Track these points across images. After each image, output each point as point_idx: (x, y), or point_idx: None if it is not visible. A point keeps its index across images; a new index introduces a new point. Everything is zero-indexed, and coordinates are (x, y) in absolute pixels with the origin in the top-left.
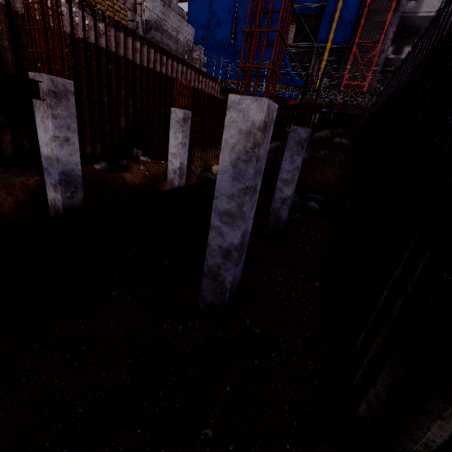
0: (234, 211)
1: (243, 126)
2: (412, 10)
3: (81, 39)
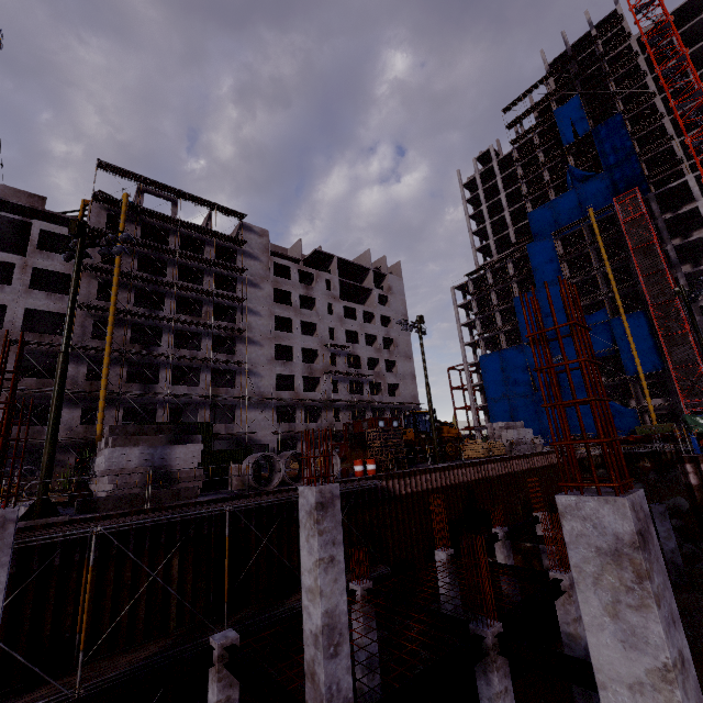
0: None
1: None
2: None
3: (501, 474)
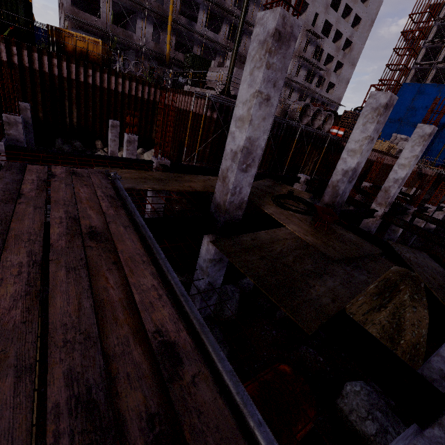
0: None
1: None
2: None
3: (388, 164)
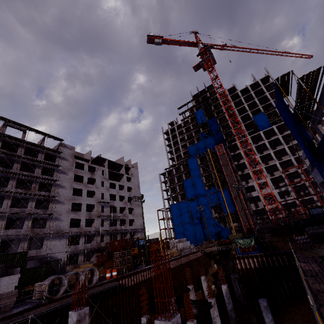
0: (228, 302)
1: (224, 289)
2: (250, 195)
3: (176, 266)
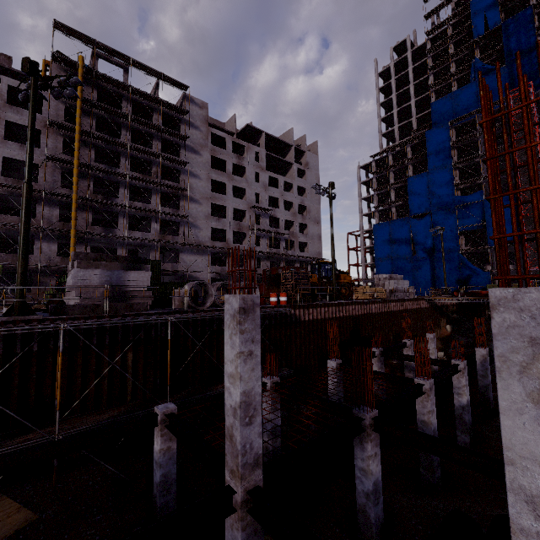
0: (484, 374)
1: (481, 354)
2: None
3: (381, 312)
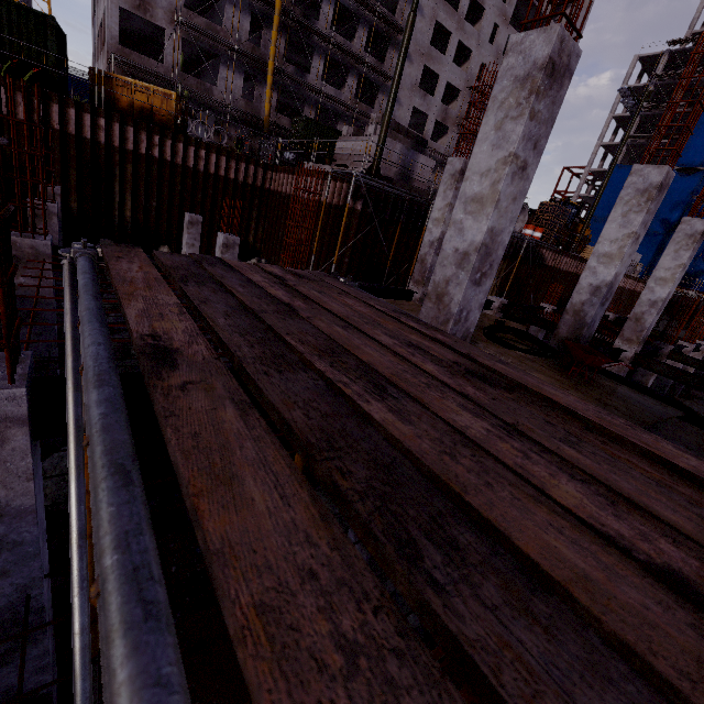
0: None
1: None
2: None
3: None
